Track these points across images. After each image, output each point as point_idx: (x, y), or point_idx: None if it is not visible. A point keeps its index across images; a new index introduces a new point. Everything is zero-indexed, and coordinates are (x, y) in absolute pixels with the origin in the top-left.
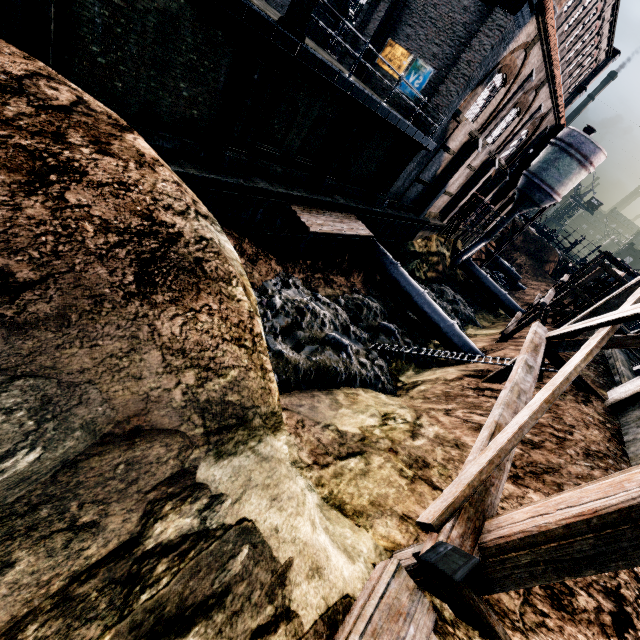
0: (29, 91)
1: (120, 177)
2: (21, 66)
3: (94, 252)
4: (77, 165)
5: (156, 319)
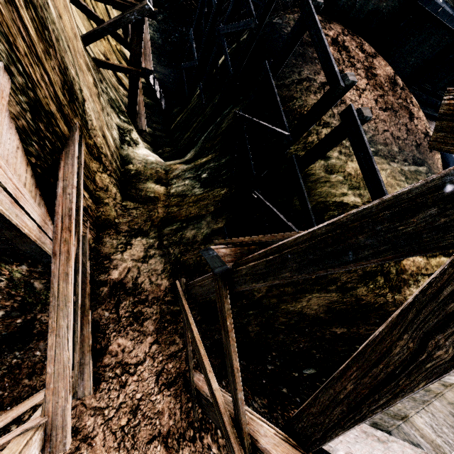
0: (397, 83)
1: (418, 115)
2: (391, 71)
3: (422, 139)
4: (412, 111)
5: (434, 158)
